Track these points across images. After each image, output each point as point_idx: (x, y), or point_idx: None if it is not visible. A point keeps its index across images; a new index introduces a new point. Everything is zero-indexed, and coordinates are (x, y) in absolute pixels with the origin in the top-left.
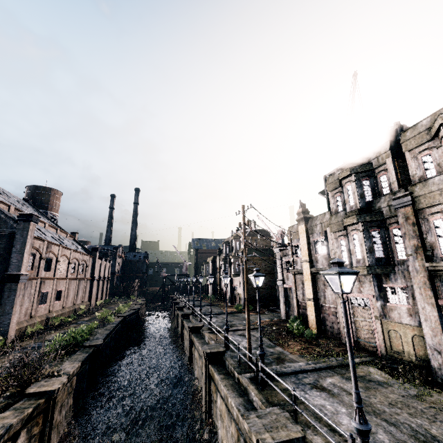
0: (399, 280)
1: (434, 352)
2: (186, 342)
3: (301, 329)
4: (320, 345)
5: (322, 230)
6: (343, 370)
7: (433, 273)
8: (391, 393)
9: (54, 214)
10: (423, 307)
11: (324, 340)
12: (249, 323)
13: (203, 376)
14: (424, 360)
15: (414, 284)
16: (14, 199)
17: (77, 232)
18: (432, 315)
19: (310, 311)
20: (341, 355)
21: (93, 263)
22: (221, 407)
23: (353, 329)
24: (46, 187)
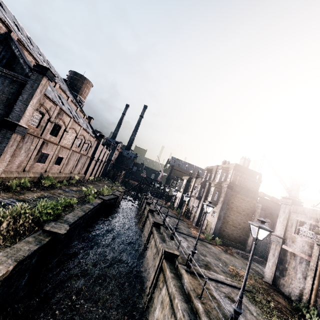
0: None
1: None
2: (150, 252)
3: None
4: None
5: None
6: None
7: None
8: None
9: (82, 99)
10: None
11: None
12: None
13: None
14: None
15: None
16: (55, 73)
17: (93, 118)
18: None
19: None
20: None
21: (97, 146)
22: None
23: None
24: (82, 75)
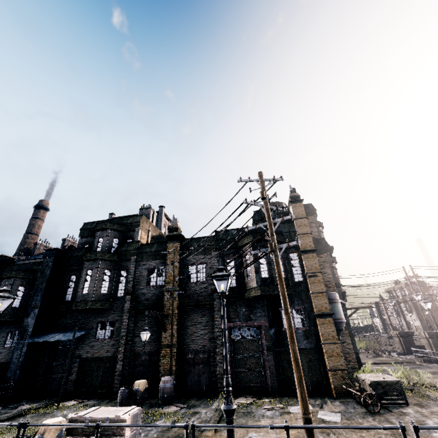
0: None
1: None
2: None
3: None
4: None
5: None
6: None
7: None
8: None
9: None
10: None
11: None
12: None
13: None
14: None
15: None
16: None
17: None
18: None
19: None
20: None
21: None
22: None
23: None
24: None
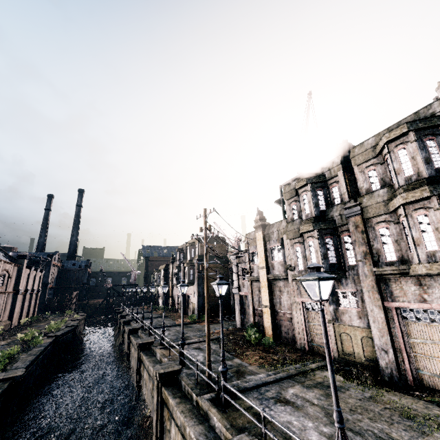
0: (349, 285)
1: (381, 352)
2: (133, 360)
3: (258, 338)
4: (278, 352)
5: (279, 237)
6: (302, 378)
7: (379, 277)
8: (349, 398)
9: None
10: (371, 310)
11: (281, 347)
12: (209, 336)
13: (155, 402)
14: (372, 360)
15: (363, 288)
16: None
17: None
18: (380, 317)
19: (266, 318)
20: (298, 361)
21: (19, 273)
22: (175, 438)
23: (307, 334)
24: None
